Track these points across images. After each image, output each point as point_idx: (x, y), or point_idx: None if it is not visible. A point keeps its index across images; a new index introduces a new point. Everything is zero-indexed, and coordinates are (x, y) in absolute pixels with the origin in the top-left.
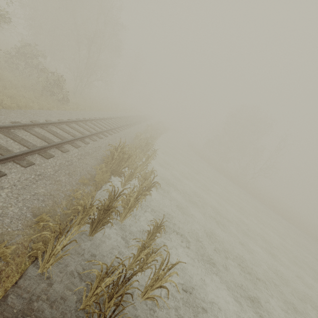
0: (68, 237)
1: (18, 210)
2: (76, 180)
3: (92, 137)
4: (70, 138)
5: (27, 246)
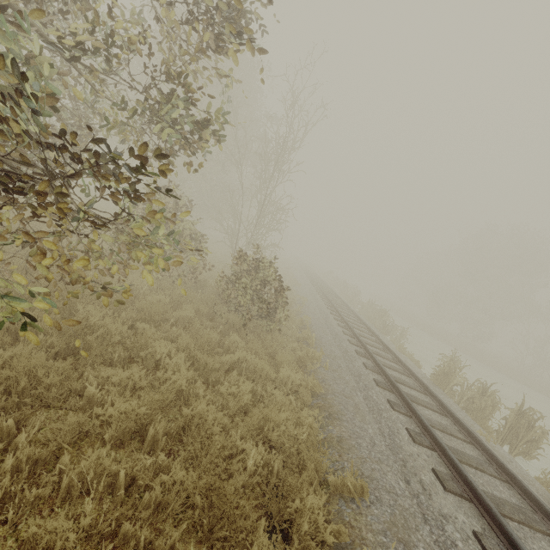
0: None
1: None
2: None
3: None
4: None
5: None
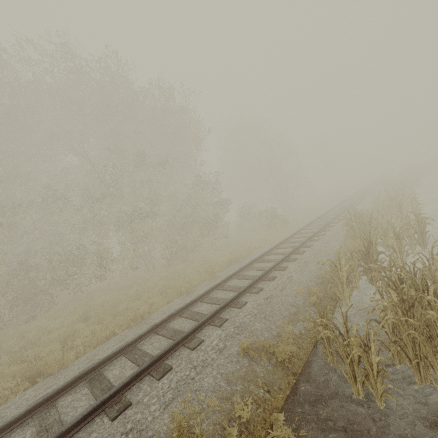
0: (343, 269)
1: (307, 278)
2: (332, 257)
3: (324, 230)
4: (307, 237)
5: (326, 293)
